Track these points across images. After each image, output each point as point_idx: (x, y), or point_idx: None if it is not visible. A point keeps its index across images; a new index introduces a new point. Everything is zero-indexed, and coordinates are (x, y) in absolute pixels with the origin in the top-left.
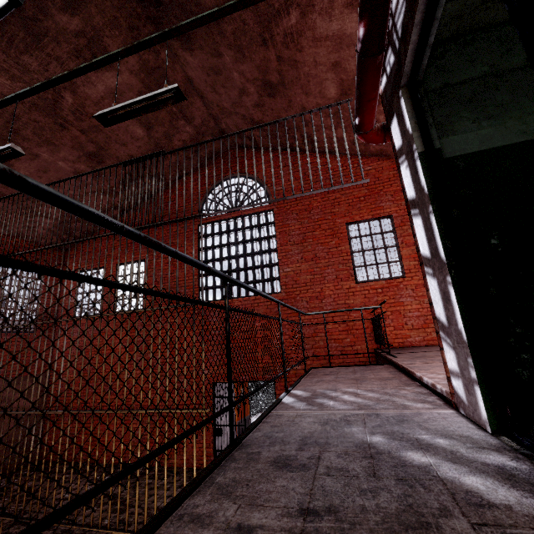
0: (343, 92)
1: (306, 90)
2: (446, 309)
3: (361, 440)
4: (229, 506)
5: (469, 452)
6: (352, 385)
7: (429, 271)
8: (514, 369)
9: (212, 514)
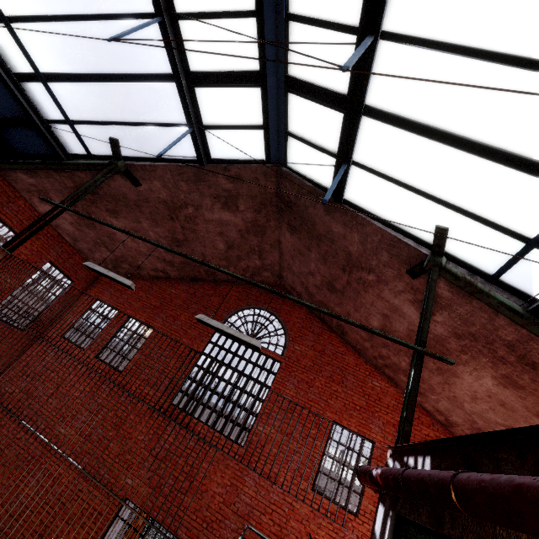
0: (383, 330)
1: (357, 308)
2: None
3: None
4: None
5: None
6: None
7: None
8: None
9: None
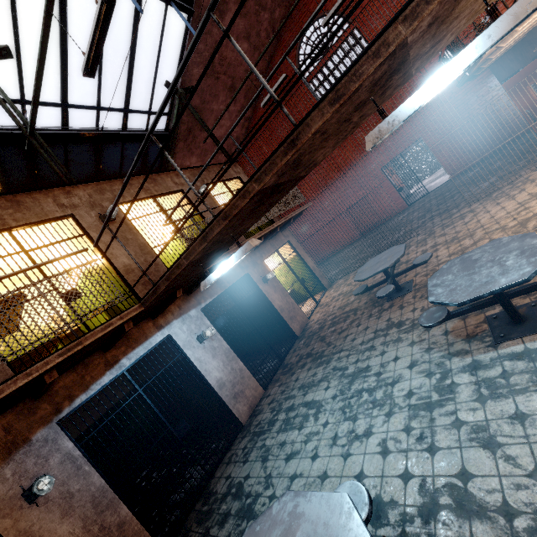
0: None
1: None
2: None
3: None
4: None
5: None
6: None
7: None
8: None
9: None
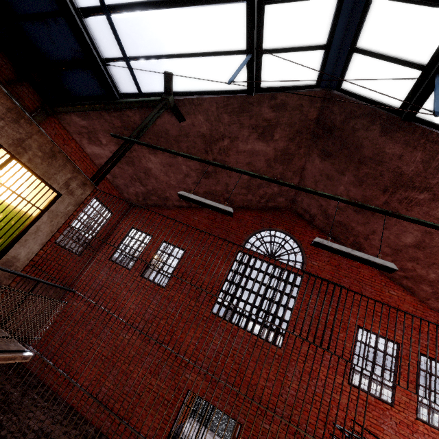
0: (417, 245)
1: (388, 226)
2: None
3: None
4: None
5: None
6: None
7: None
8: None
9: None
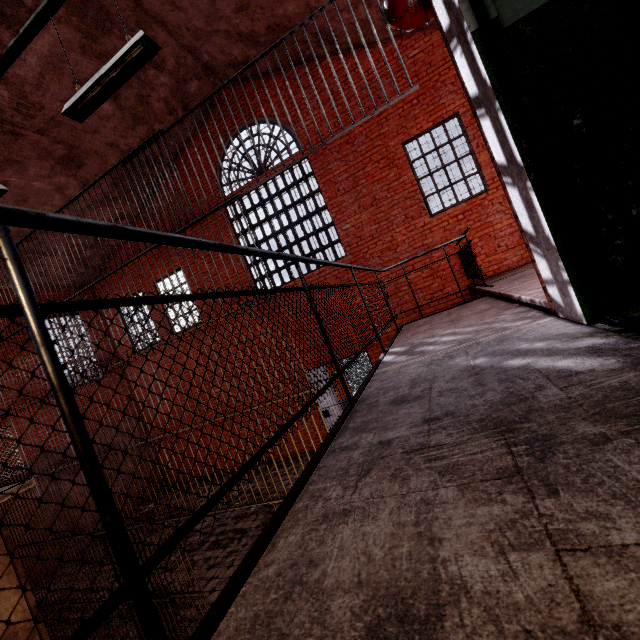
0: None
1: None
2: (532, 219)
3: (465, 366)
4: (367, 435)
5: (564, 345)
6: (449, 327)
7: (508, 181)
8: (608, 258)
9: (356, 443)
